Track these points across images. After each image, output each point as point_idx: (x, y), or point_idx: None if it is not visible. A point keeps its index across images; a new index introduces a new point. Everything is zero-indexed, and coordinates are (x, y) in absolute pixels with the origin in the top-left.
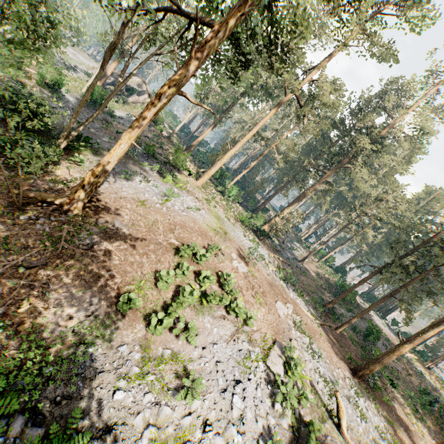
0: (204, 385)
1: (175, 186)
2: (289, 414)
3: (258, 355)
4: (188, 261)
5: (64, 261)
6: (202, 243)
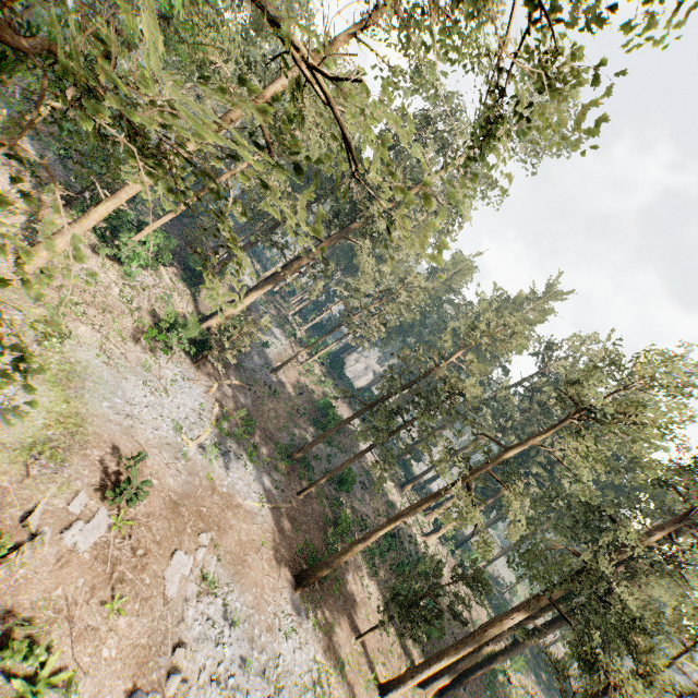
0: None
1: None
2: None
3: None
4: None
5: None
6: None
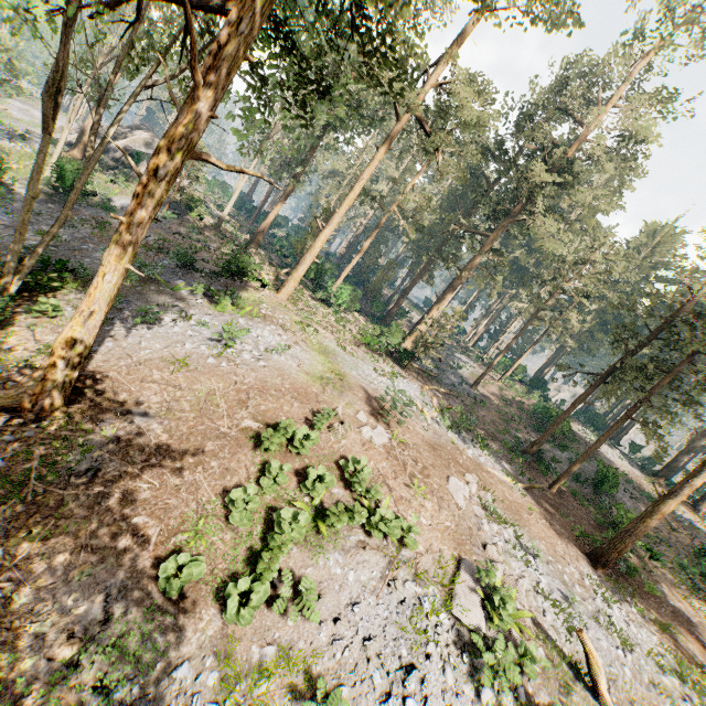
0: (348, 697)
1: (239, 314)
2: (509, 702)
3: (435, 600)
4: (281, 455)
5: (44, 520)
6: (302, 411)
